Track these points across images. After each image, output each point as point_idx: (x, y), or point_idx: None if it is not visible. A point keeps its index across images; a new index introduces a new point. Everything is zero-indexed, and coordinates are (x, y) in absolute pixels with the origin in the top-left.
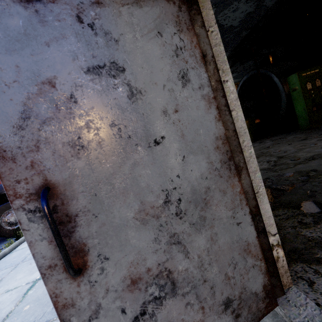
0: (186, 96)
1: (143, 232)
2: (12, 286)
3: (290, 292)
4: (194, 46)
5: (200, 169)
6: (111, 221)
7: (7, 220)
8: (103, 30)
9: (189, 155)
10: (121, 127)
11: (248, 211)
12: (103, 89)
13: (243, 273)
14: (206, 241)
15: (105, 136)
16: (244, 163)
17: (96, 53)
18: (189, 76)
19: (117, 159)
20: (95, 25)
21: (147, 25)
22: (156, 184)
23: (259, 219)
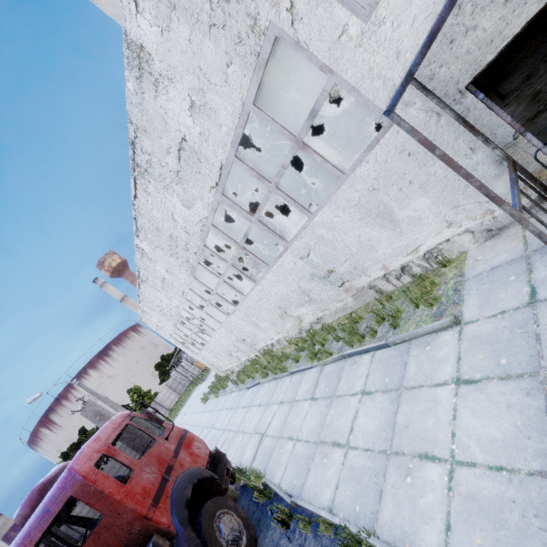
0: None
1: None
2: (447, 417)
3: None
4: None
5: None
6: None
7: (228, 537)
8: None
9: None
10: None
11: None
12: None
13: None
14: None
15: None
16: None
17: None
18: None
19: None
20: None
21: None
22: None
23: None
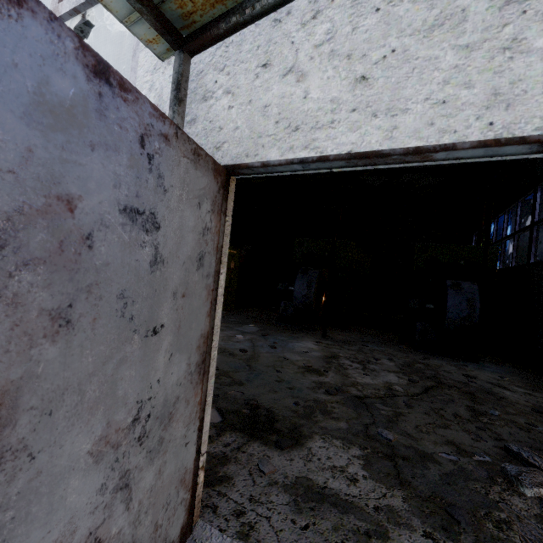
0: (196, 281)
1: (91, 476)
2: None
3: (197, 528)
4: (216, 232)
5: (180, 373)
6: (54, 464)
7: None
8: (159, 170)
9: (177, 353)
10: (128, 302)
11: (198, 426)
12: (130, 243)
13: (171, 515)
14: (153, 476)
15: (105, 311)
16: (209, 366)
17: (141, 193)
18: (204, 260)
19: (106, 349)
20: (154, 160)
21: (194, 190)
22: (134, 393)
23: (200, 436)
